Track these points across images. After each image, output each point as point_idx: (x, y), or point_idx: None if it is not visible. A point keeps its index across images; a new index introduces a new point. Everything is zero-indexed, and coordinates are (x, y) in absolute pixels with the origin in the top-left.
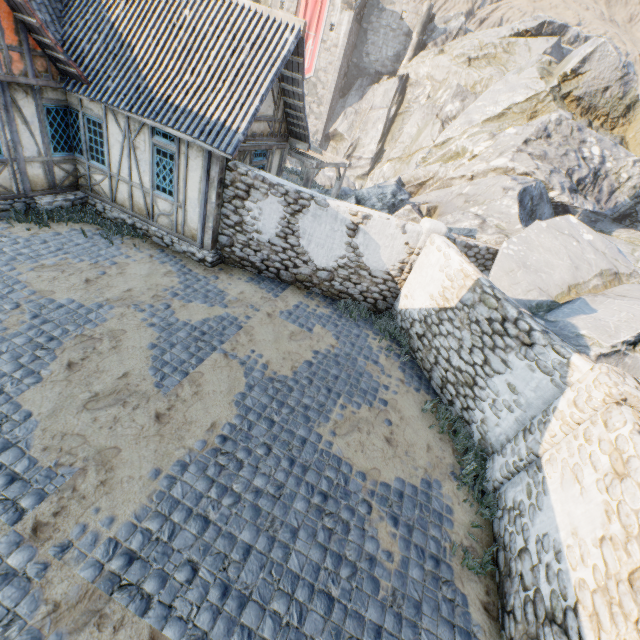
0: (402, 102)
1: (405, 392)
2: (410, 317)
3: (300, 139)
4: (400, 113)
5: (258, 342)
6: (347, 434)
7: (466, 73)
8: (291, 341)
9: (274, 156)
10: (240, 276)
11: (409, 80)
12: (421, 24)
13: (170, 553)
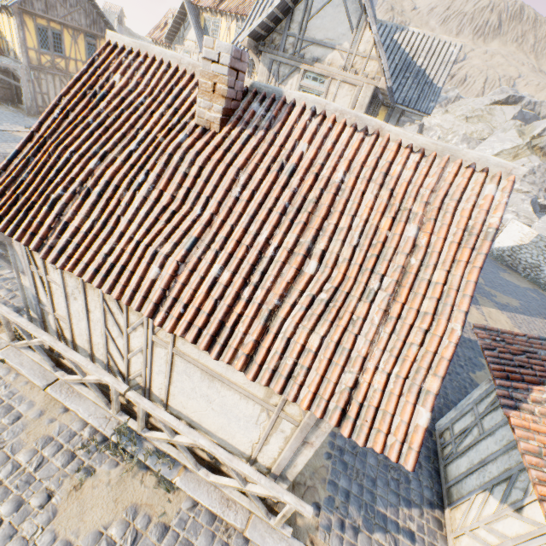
0: None
1: (512, 272)
2: (502, 250)
3: None
4: None
5: None
6: (507, 277)
7: (466, 126)
8: None
9: None
10: None
11: (424, 126)
12: None
13: (496, 288)
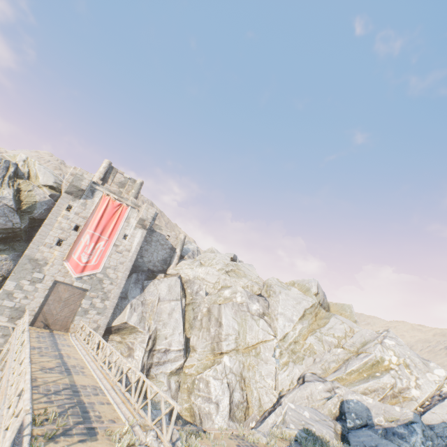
0: (185, 294)
1: None
2: None
3: None
4: (188, 303)
5: None
6: None
7: (234, 280)
8: None
9: None
10: None
11: (182, 278)
12: (182, 245)
13: None
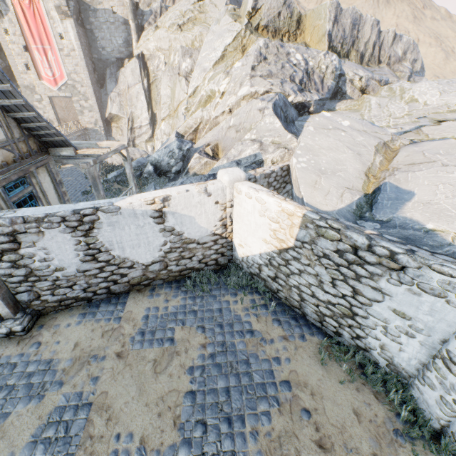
0: (149, 74)
1: (295, 351)
2: (254, 263)
3: (61, 146)
4: (152, 82)
5: (119, 413)
6: None
7: (182, 36)
8: (158, 377)
9: (39, 176)
10: (68, 321)
11: (145, 56)
12: (131, 12)
13: None
